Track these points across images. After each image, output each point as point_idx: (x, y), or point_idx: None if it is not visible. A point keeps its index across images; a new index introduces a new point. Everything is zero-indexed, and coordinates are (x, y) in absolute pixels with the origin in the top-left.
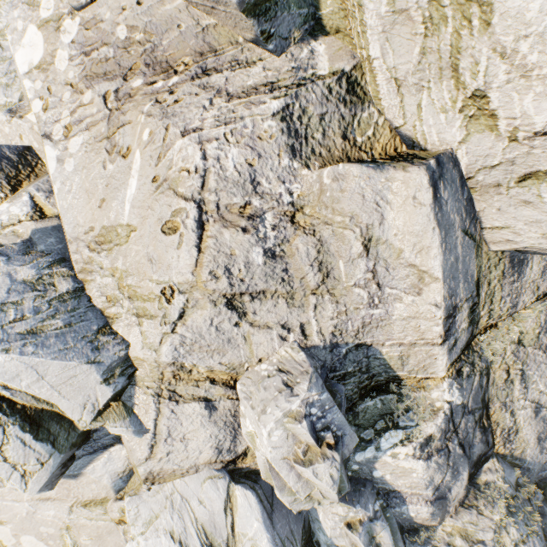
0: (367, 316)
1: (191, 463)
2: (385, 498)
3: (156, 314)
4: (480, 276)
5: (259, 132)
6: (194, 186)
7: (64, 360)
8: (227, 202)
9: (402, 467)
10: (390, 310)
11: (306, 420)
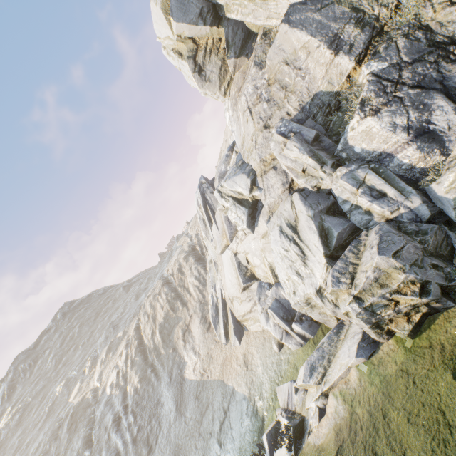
0: (306, 84)
1: (277, 195)
2: (379, 164)
3: (252, 149)
4: (355, 5)
5: (252, 75)
6: (246, 105)
7: (238, 175)
8: (253, 100)
9: (362, 131)
10: (309, 72)
11: (276, 132)
